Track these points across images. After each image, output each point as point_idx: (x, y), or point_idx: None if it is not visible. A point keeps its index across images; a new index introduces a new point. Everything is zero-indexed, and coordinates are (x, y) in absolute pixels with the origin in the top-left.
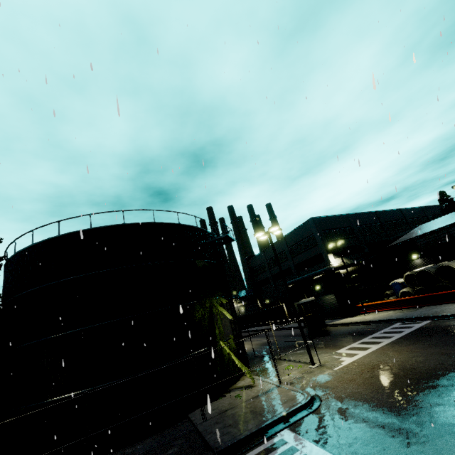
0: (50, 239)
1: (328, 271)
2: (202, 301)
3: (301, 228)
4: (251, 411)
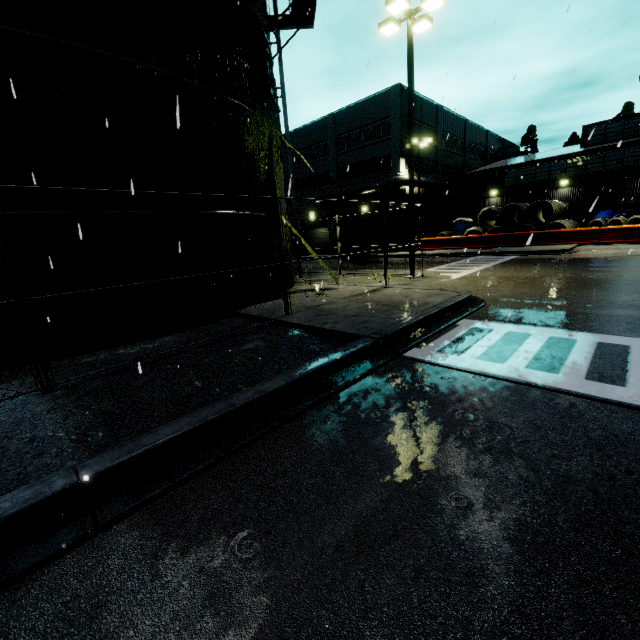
0: None
1: (394, 185)
2: (260, 117)
3: (370, 102)
4: (375, 304)
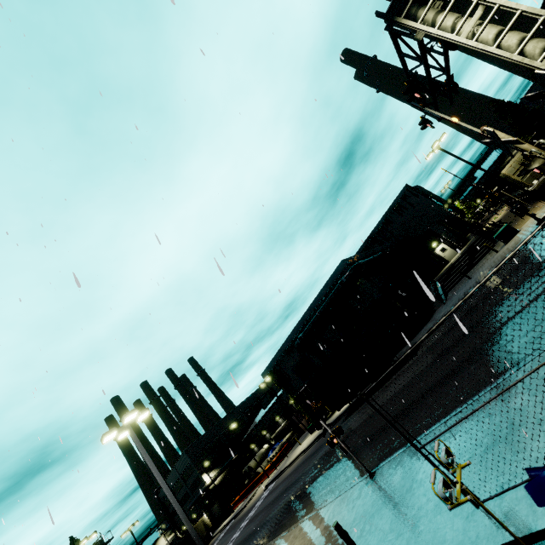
0: None
1: (205, 491)
2: None
3: (182, 458)
4: None
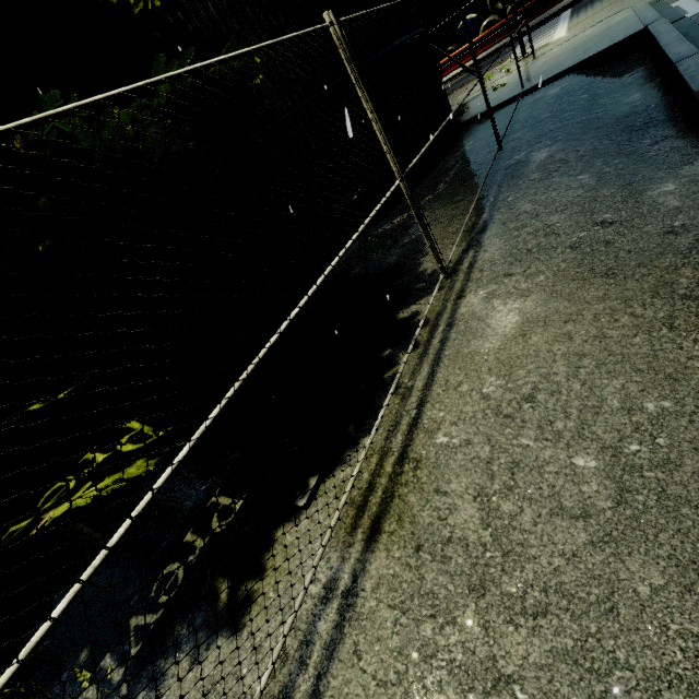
0: None
1: None
2: None
3: None
4: (576, 48)
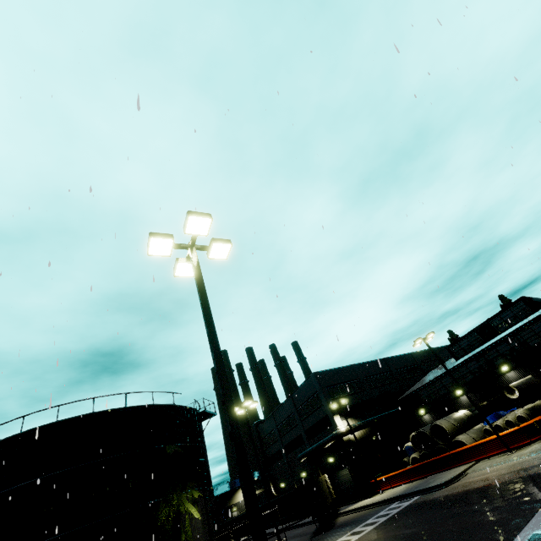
0: (10, 437)
1: (335, 438)
2: (169, 498)
3: (305, 385)
4: None
